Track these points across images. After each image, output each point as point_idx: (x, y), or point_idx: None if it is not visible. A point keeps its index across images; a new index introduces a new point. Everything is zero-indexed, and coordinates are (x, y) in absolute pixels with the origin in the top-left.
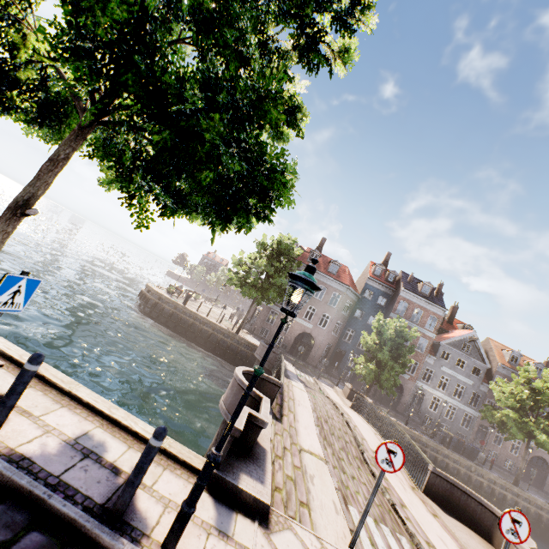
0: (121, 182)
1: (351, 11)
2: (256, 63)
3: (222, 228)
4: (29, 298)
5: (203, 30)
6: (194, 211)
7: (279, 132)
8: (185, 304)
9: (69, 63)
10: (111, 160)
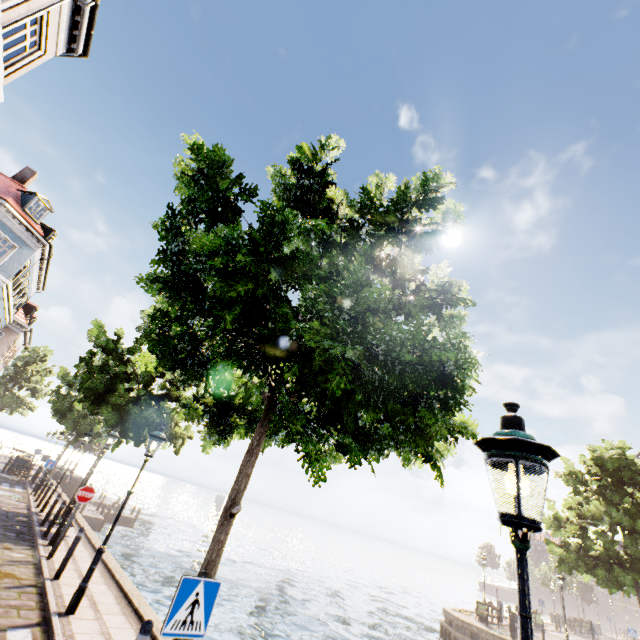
0: (294, 441)
1: (424, 191)
2: (388, 283)
3: (420, 447)
4: (210, 611)
5: (303, 283)
6: (396, 448)
7: (447, 318)
8: (515, 638)
9: (229, 362)
10: (286, 426)
